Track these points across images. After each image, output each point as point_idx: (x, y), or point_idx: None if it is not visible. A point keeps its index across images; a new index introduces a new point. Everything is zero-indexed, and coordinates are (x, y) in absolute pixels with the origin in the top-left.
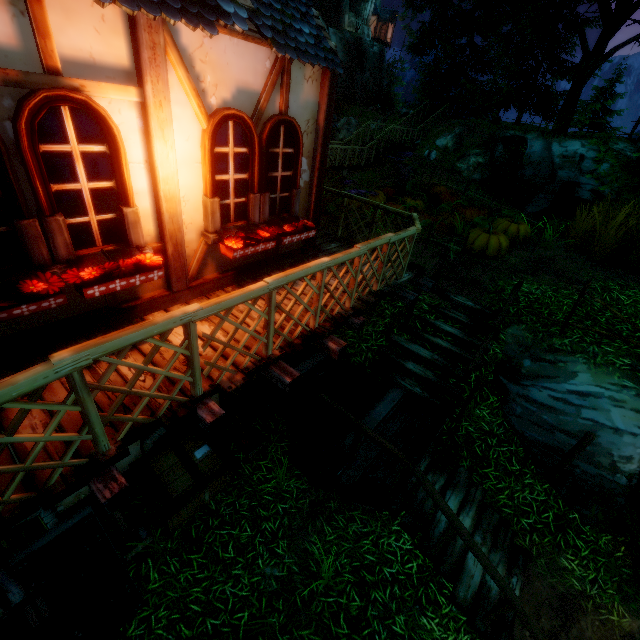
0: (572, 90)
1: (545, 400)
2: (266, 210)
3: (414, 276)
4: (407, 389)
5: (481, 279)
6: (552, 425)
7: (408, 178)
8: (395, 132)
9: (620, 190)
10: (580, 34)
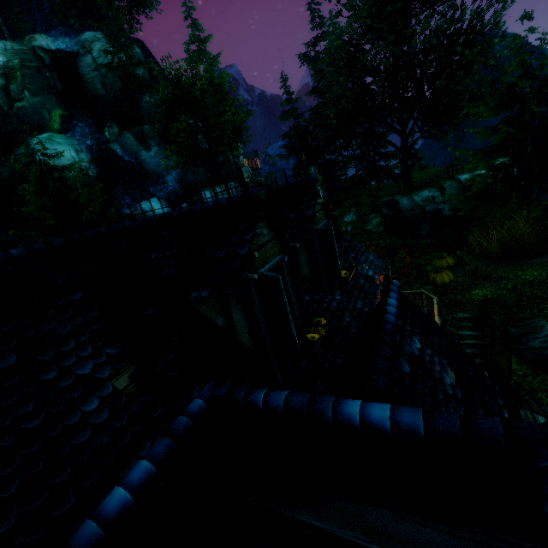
0: (403, 167)
1: (539, 345)
2: None
3: (440, 317)
4: None
5: (457, 299)
6: None
7: None
8: None
9: (463, 202)
10: (392, 145)
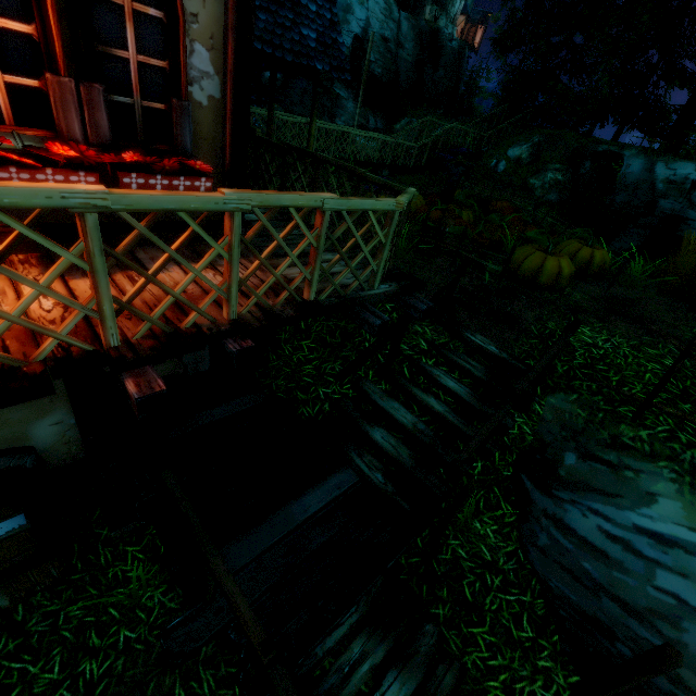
0: (692, 100)
1: (591, 535)
2: (102, 121)
3: (398, 290)
4: (361, 473)
5: (521, 315)
6: (598, 583)
7: (458, 182)
8: (457, 133)
9: None
10: None
